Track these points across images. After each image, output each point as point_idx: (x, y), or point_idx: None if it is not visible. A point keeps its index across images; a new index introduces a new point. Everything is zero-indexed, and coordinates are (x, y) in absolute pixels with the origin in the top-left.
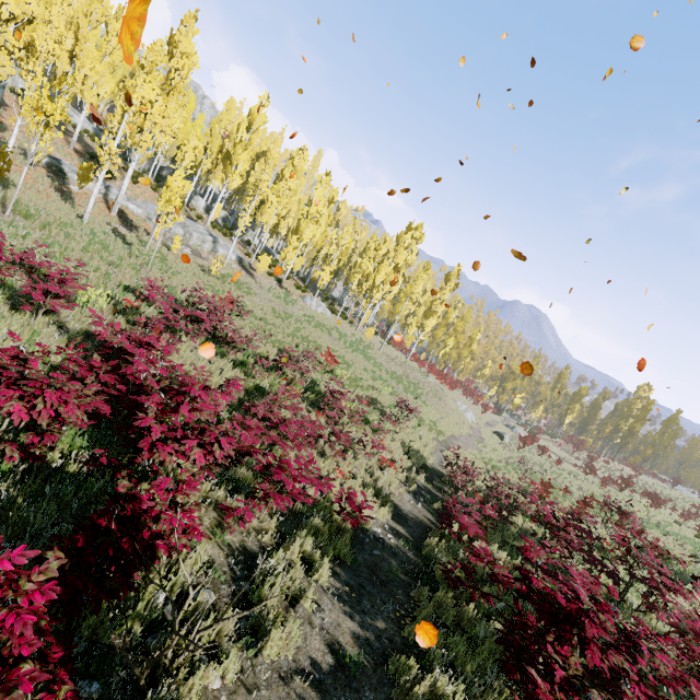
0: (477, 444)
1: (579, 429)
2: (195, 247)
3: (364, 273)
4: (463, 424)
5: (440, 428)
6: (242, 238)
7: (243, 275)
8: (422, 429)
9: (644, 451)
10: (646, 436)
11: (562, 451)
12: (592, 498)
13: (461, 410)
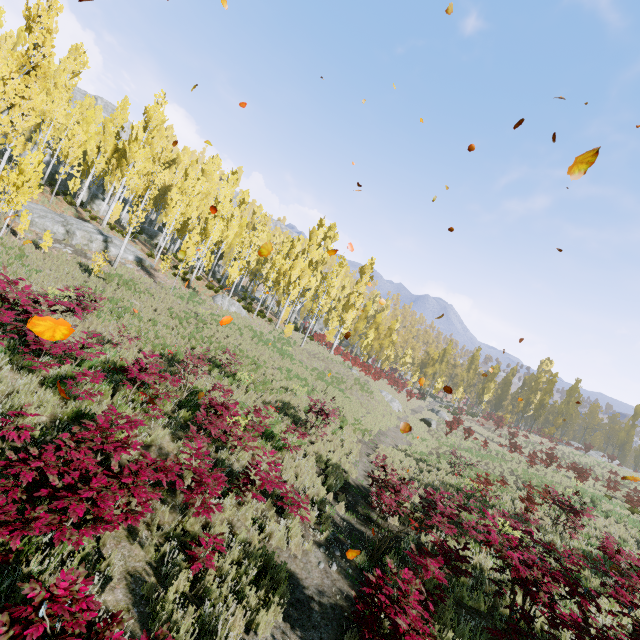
0: (406, 436)
1: (495, 405)
2: (79, 247)
3: (281, 271)
4: (390, 416)
5: (365, 425)
6: (151, 242)
7: (139, 275)
8: (345, 431)
9: (556, 421)
10: (553, 406)
11: (485, 429)
12: (529, 486)
13: (387, 401)
